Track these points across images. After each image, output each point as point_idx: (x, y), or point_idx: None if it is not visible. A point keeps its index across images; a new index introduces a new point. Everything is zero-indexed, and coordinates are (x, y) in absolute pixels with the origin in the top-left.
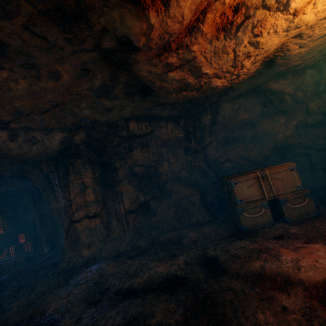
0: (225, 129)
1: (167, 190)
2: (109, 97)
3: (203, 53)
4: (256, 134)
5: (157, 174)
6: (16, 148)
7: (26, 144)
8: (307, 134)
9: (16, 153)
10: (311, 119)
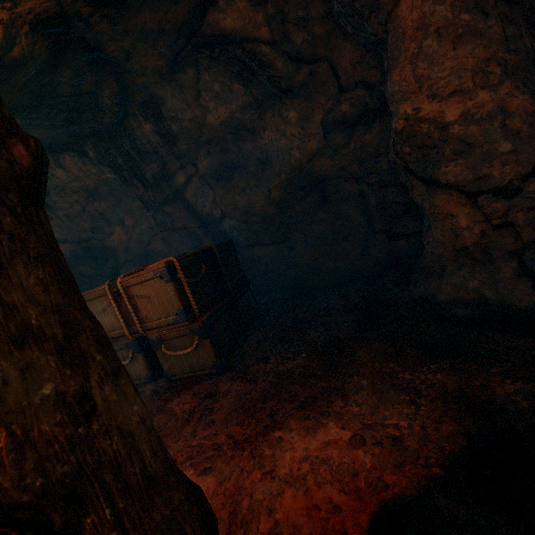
0: (211, 146)
1: None
2: None
3: None
4: (264, 153)
5: (110, 250)
6: None
7: None
8: (350, 146)
9: None
10: (350, 105)
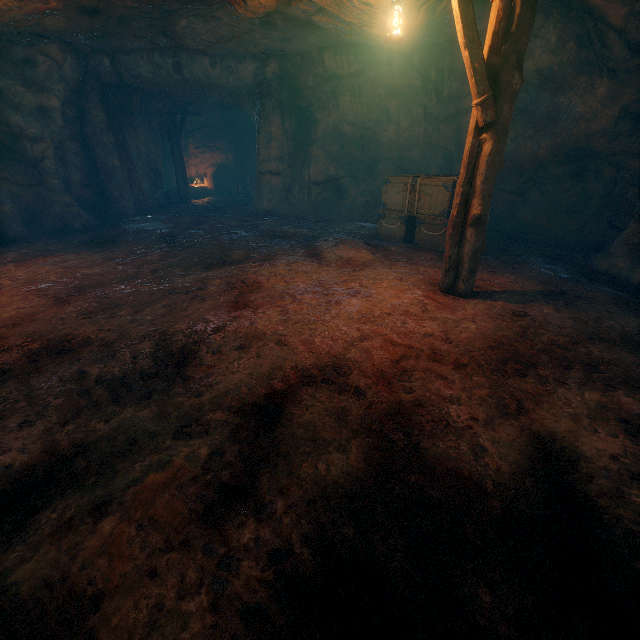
0: None
1: (376, 173)
2: (278, 30)
3: (327, 5)
4: (556, 110)
5: (377, 143)
6: (216, 78)
7: (223, 74)
8: (632, 138)
9: (218, 83)
10: None
